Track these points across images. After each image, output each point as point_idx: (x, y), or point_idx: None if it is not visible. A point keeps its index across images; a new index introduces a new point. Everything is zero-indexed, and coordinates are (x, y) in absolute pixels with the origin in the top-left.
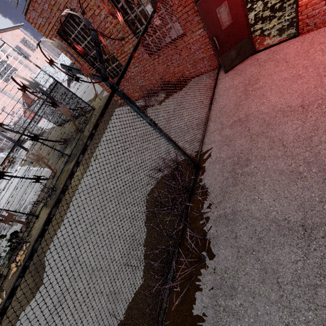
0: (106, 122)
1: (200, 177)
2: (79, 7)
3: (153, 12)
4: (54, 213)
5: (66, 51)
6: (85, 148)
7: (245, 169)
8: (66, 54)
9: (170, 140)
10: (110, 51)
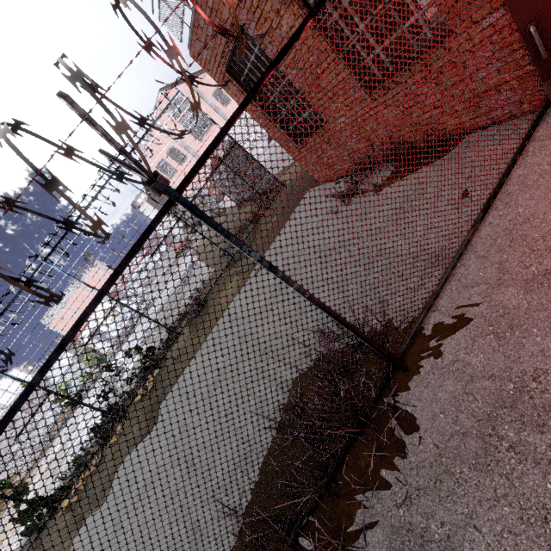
0: (290, 211)
1: (399, 392)
2: (250, 21)
3: (317, 5)
4: (2, 429)
5: (13, 146)
6: (81, 320)
7: (531, 438)
8: (238, 102)
9: (314, 304)
10: (131, 128)
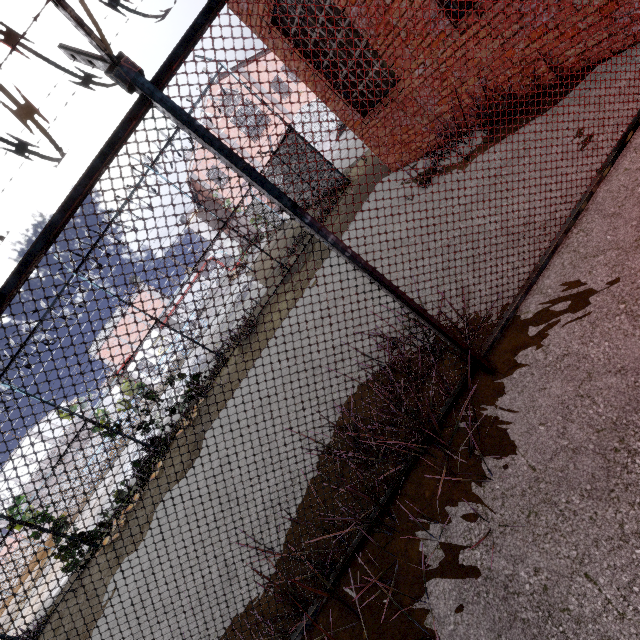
0: (356, 209)
1: (482, 402)
2: None
3: None
4: None
5: None
6: (26, 262)
7: None
8: (290, 66)
9: (359, 267)
10: None
